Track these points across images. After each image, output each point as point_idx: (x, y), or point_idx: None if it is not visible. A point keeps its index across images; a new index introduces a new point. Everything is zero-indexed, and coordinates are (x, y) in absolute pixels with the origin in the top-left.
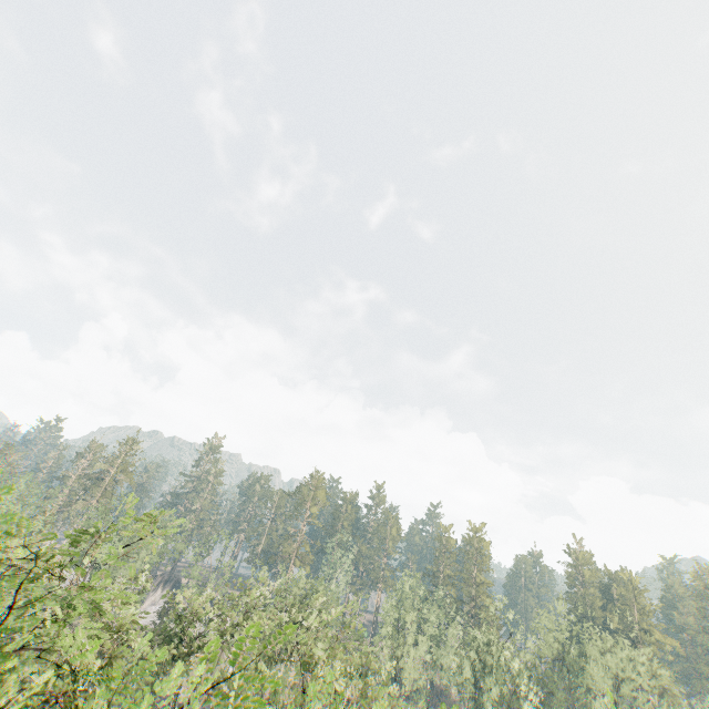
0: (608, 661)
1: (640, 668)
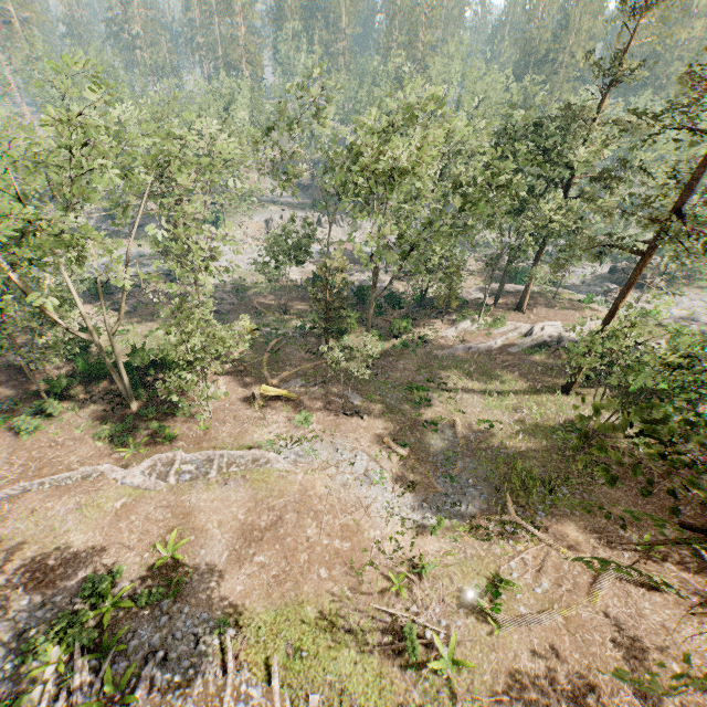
0: (477, 89)
1: (498, 88)
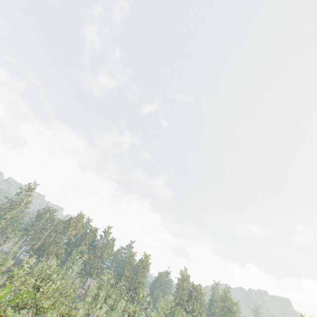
0: None
1: None
